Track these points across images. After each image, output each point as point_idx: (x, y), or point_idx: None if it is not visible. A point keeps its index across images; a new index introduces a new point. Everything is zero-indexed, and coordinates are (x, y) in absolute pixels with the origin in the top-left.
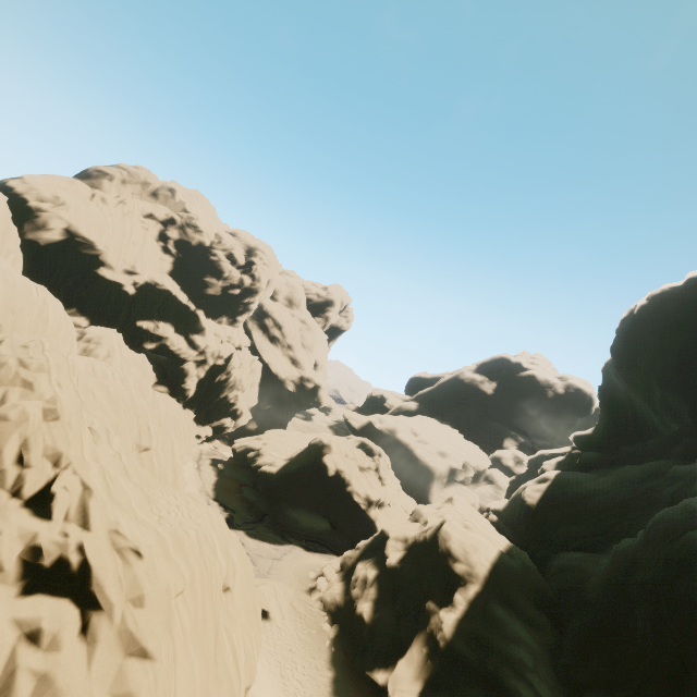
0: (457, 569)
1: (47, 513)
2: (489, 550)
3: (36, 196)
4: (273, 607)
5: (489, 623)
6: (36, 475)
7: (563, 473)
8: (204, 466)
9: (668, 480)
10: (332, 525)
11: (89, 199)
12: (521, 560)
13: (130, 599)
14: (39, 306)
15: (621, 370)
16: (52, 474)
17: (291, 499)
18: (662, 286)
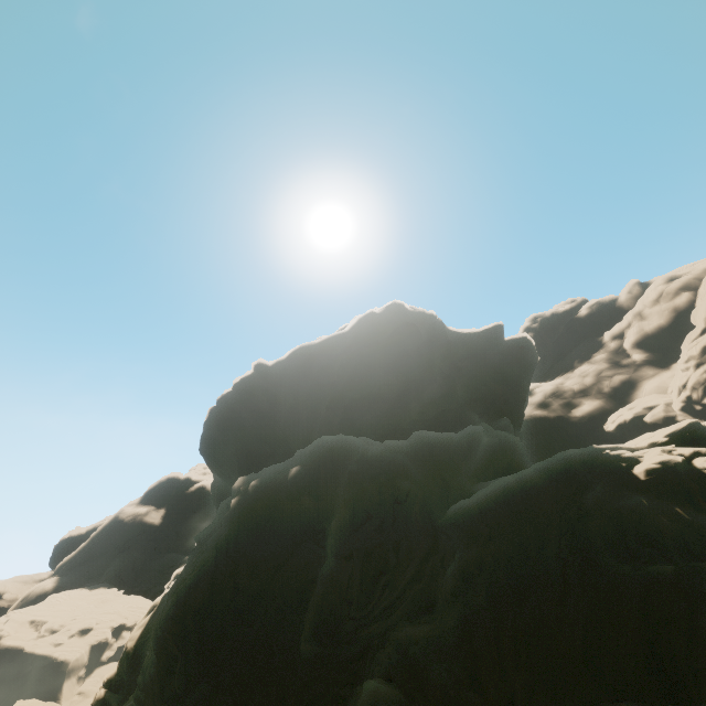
0: None
1: None
2: None
3: None
4: None
5: None
6: None
7: None
8: None
9: None
10: None
11: None
12: None
13: None
14: None
15: (212, 466)
16: None
17: None
18: (224, 392)
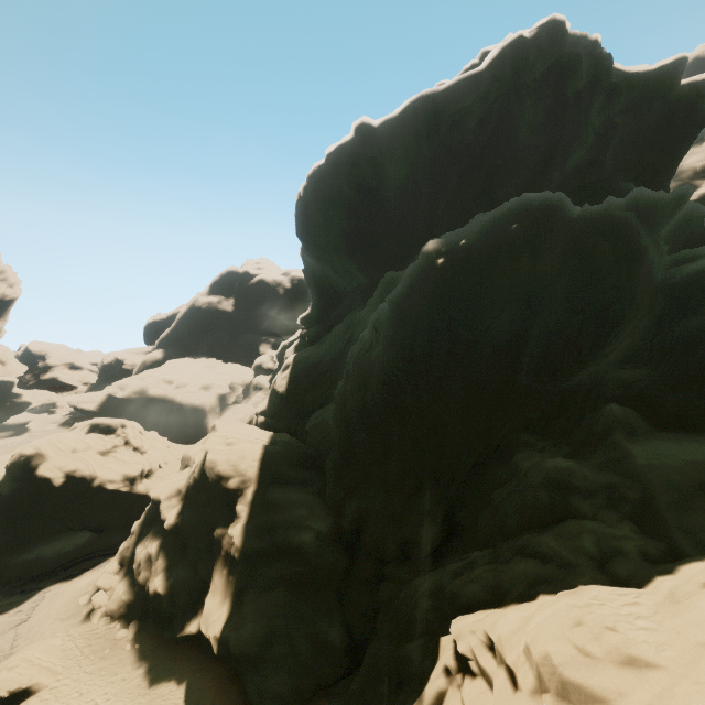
0: (232, 485)
1: None
2: (254, 451)
3: None
4: (33, 677)
5: (270, 508)
6: None
7: (298, 354)
8: None
9: (358, 325)
10: (98, 530)
11: None
12: (283, 442)
13: None
14: None
15: (310, 251)
16: None
17: (15, 544)
18: (313, 166)
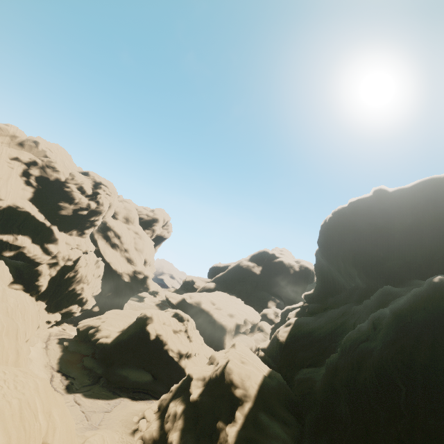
0: (237, 393)
1: None
2: (257, 376)
3: None
4: None
5: (258, 429)
6: None
7: (299, 318)
8: (51, 345)
9: (351, 315)
10: (154, 377)
11: None
12: (277, 379)
13: None
14: None
15: (324, 254)
16: None
17: (122, 361)
18: (338, 207)
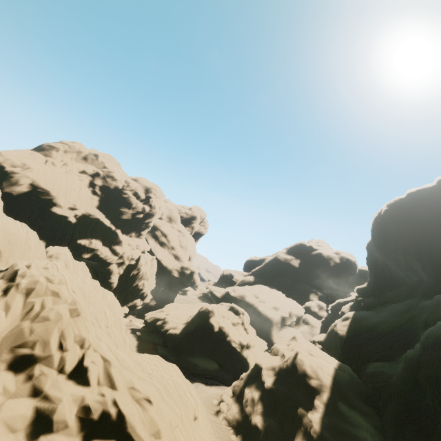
0: (312, 383)
1: (85, 381)
2: (328, 368)
3: (10, 164)
4: None
5: (340, 417)
6: (71, 355)
7: (357, 312)
8: (127, 335)
9: (420, 311)
10: (219, 365)
11: (44, 164)
12: (347, 372)
13: (152, 434)
14: (25, 237)
15: (379, 247)
16: (81, 353)
17: (190, 350)
18: (394, 198)
